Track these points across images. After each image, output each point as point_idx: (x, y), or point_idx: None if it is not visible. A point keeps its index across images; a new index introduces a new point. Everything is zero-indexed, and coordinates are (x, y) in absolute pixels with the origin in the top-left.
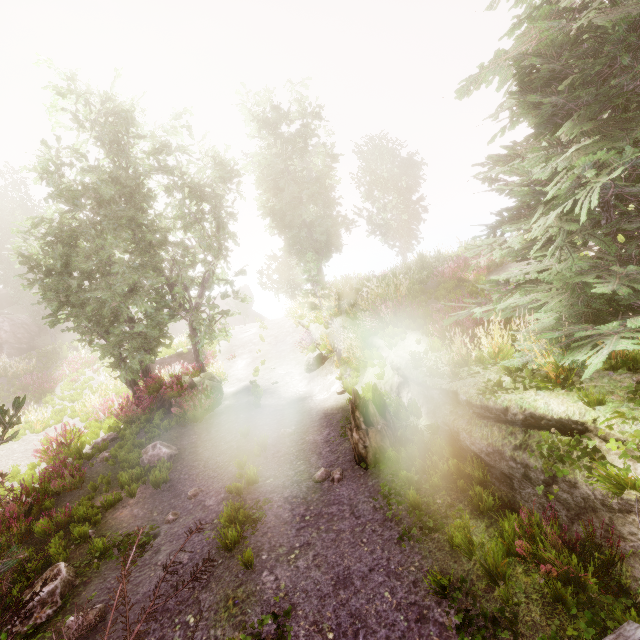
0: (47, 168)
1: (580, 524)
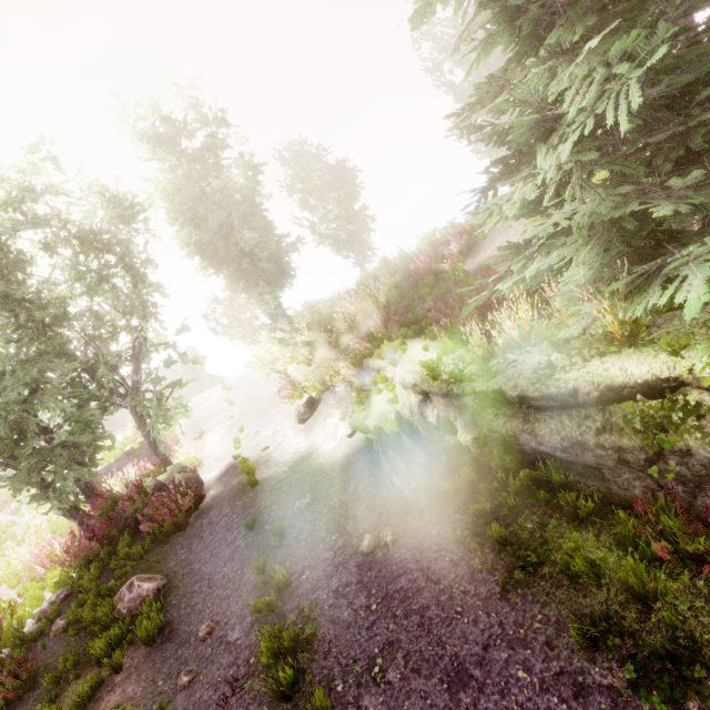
0: None
1: (705, 496)
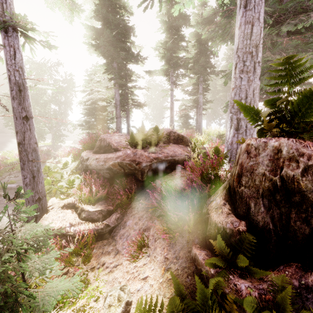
0: None
1: None
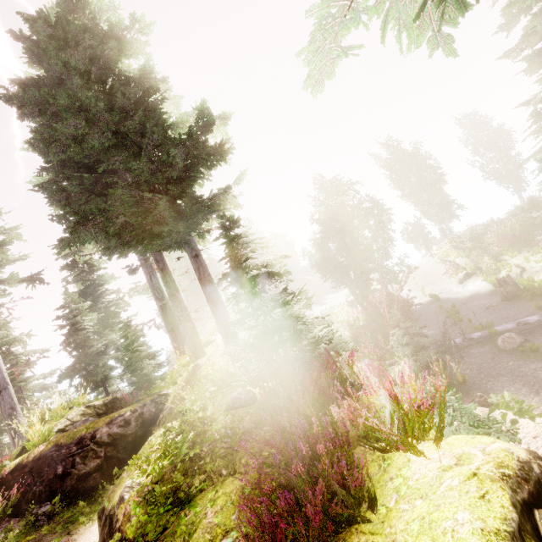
0: (324, 218)
1: None
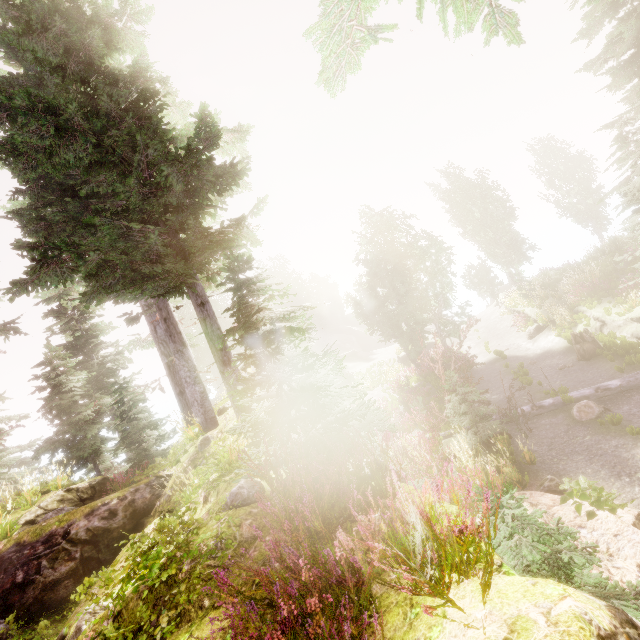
0: (371, 259)
1: None
